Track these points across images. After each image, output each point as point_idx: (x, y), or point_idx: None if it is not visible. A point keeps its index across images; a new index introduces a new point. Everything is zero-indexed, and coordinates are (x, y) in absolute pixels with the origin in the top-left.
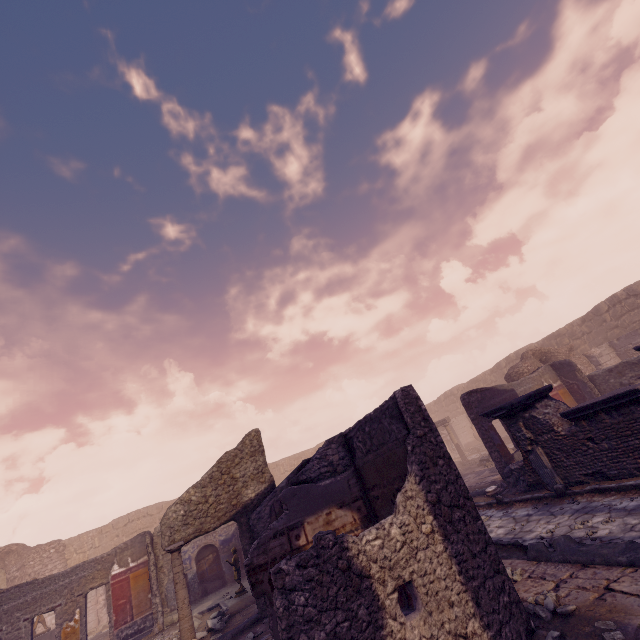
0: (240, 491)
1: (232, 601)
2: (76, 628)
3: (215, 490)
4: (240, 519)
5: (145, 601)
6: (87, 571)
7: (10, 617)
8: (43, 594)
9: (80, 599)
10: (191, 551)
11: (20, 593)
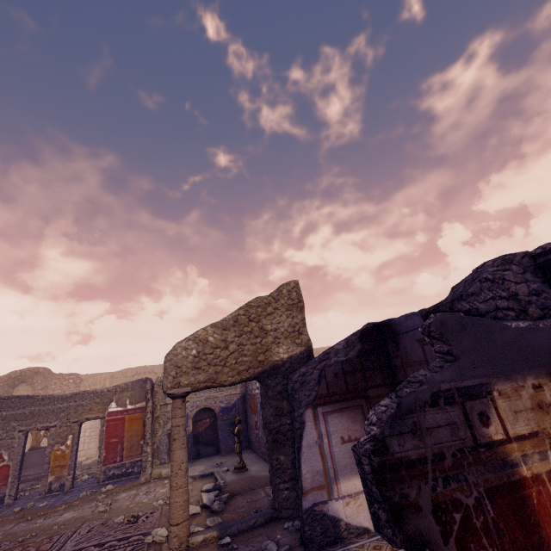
0: (269, 347)
1: (230, 476)
2: (66, 453)
3: (238, 337)
4: (266, 381)
5: (136, 446)
6: (85, 401)
7: (7, 424)
8: (41, 411)
9: (74, 426)
10: (189, 409)
11: (20, 404)
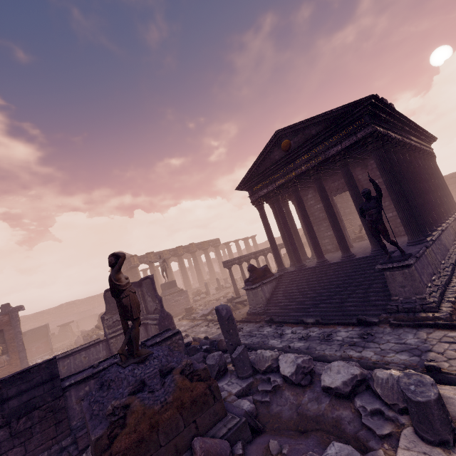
0: None
1: None
2: None
3: None
4: None
5: None
6: None
7: None
8: None
9: None
10: None
11: None
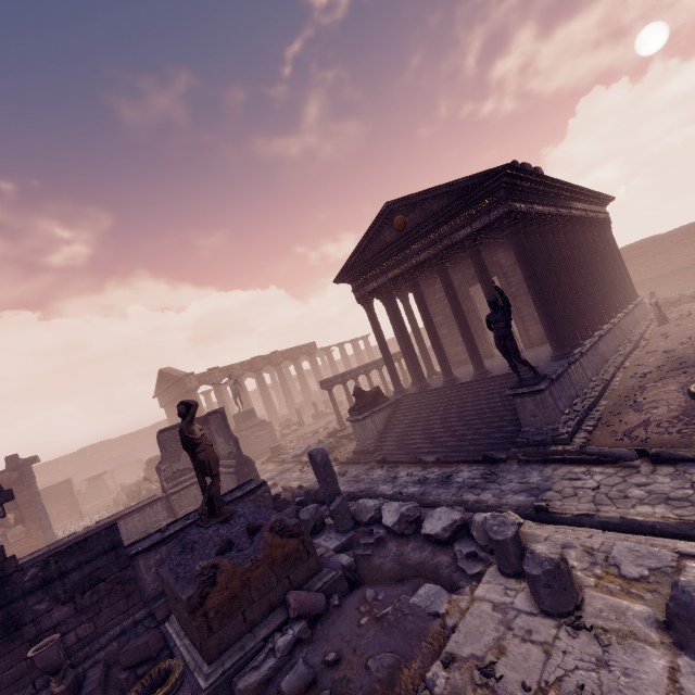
0: None
1: None
2: None
3: None
4: None
5: None
6: None
7: None
8: None
9: None
10: None
11: None
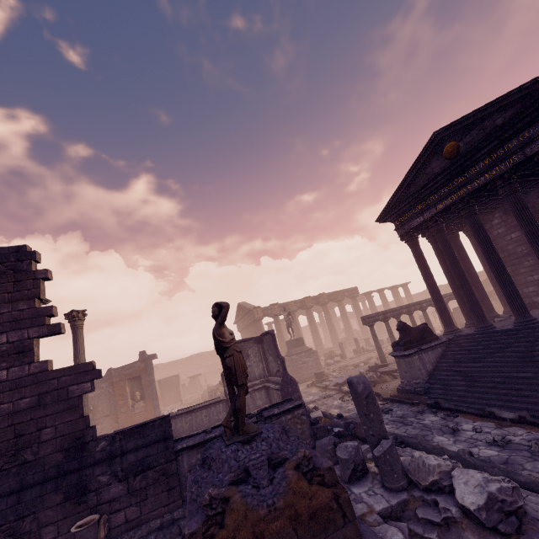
0: None
1: None
2: None
3: None
4: None
5: None
6: None
7: None
8: None
9: None
10: None
11: None
